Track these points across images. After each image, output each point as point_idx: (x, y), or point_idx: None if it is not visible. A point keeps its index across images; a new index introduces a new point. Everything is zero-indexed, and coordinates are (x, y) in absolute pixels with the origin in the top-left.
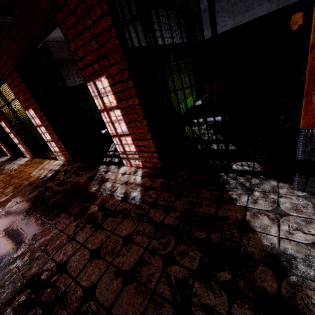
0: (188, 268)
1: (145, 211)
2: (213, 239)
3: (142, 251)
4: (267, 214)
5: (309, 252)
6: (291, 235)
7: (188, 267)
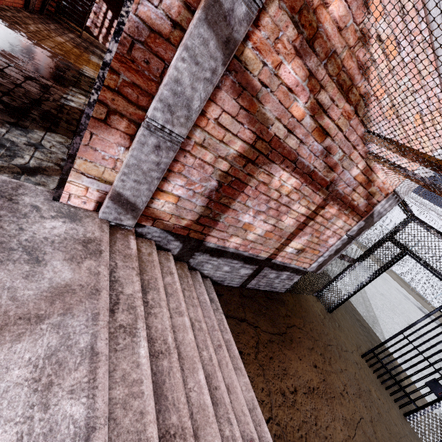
0: (1, 97)
1: (52, 101)
2: (32, 115)
3: (10, 87)
4: (67, 143)
5: (33, 140)
6: (48, 141)
7: (2, 97)
